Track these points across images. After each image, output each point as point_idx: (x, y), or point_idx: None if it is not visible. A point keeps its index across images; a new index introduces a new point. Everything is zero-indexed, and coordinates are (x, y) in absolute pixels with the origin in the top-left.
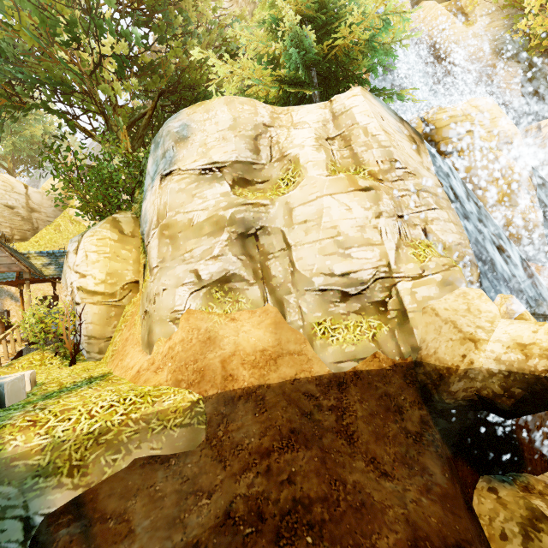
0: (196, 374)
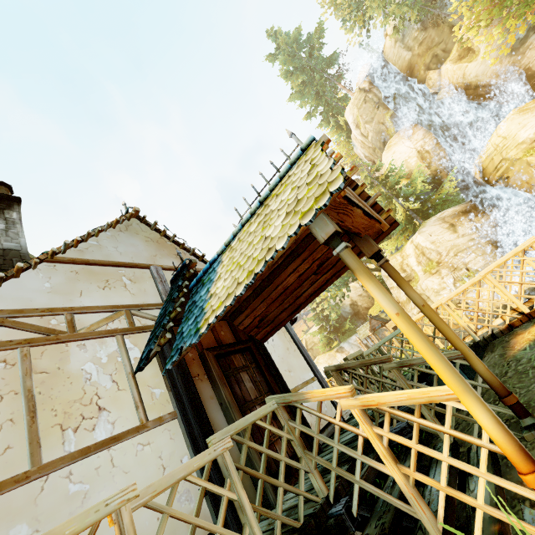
0: None
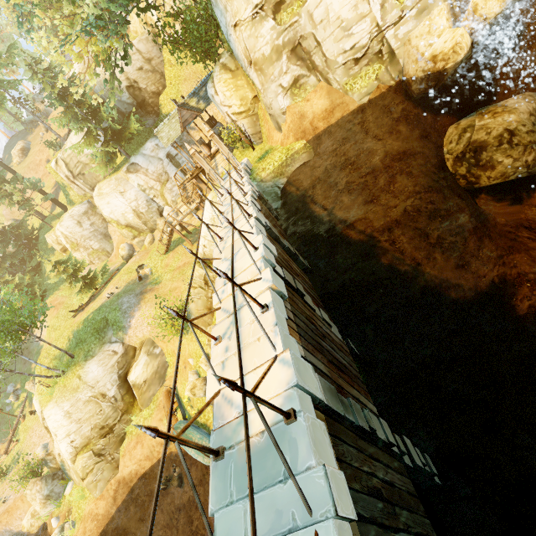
0: (302, 133)
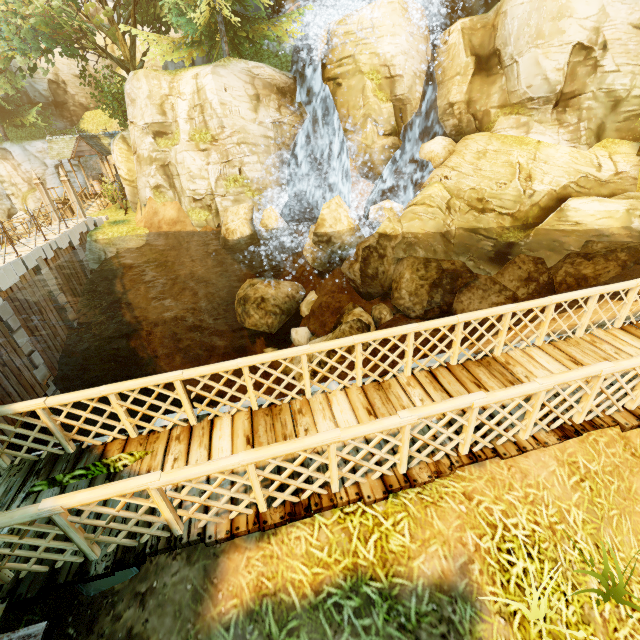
0: (150, 225)
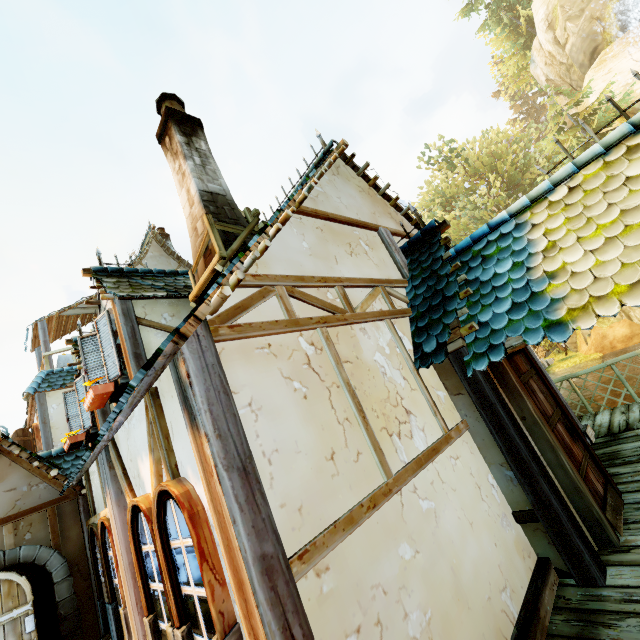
0: (601, 348)
